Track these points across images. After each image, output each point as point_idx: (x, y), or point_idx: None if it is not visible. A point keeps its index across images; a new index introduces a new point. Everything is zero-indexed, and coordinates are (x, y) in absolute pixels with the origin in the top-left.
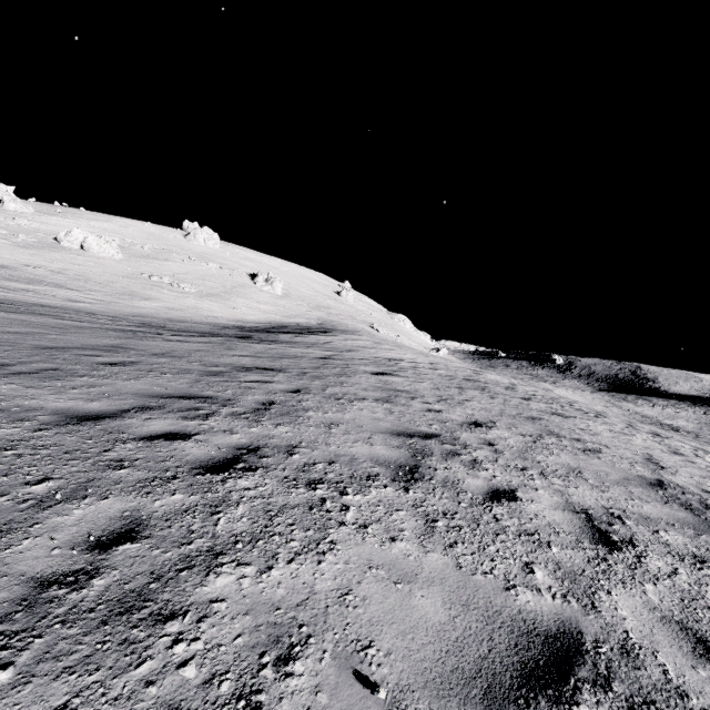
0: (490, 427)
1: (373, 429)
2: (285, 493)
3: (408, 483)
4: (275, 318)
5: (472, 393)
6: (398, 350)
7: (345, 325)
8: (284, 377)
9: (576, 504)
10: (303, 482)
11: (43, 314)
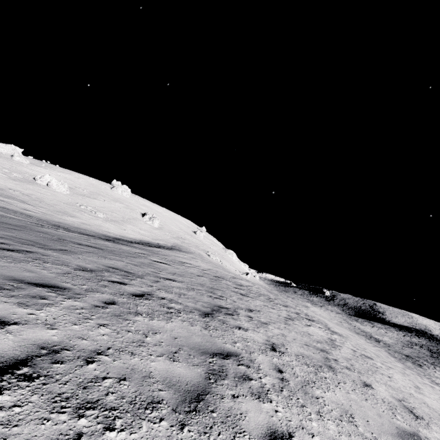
0: (175, 281)
1: (100, 264)
2: (22, 257)
3: (81, 270)
4: (146, 239)
5: (202, 278)
6: (202, 262)
7: (189, 249)
8: (94, 249)
9: (152, 293)
10: (34, 258)
11: (0, 210)
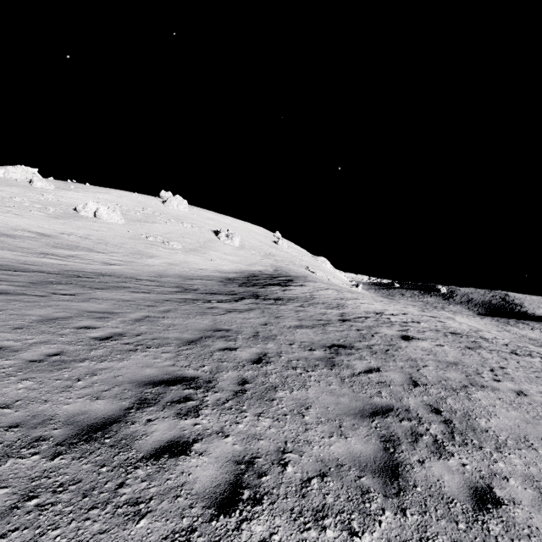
0: None
1: None
2: None
3: None
4: (242, 267)
5: (486, 354)
6: (359, 297)
7: (292, 270)
8: (372, 359)
9: None
10: None
11: (117, 287)
